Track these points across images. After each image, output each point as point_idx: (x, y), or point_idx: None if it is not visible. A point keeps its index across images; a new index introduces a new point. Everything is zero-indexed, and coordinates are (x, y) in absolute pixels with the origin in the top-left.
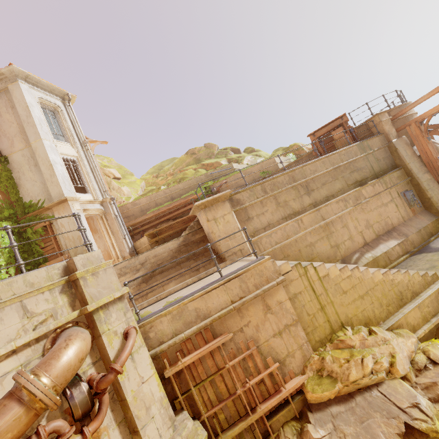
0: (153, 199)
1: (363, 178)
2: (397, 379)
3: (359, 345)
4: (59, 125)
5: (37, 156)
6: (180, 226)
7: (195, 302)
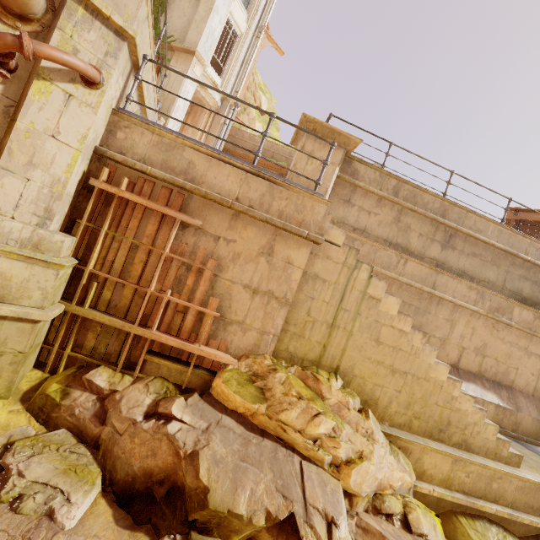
0: (274, 149)
1: (533, 298)
2: (338, 482)
3: (332, 403)
4: None
5: None
6: None
7: (196, 155)
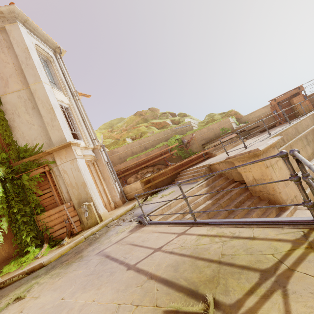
0: (129, 148)
1: None
2: None
3: None
4: (51, 73)
5: (36, 99)
6: (169, 172)
7: None
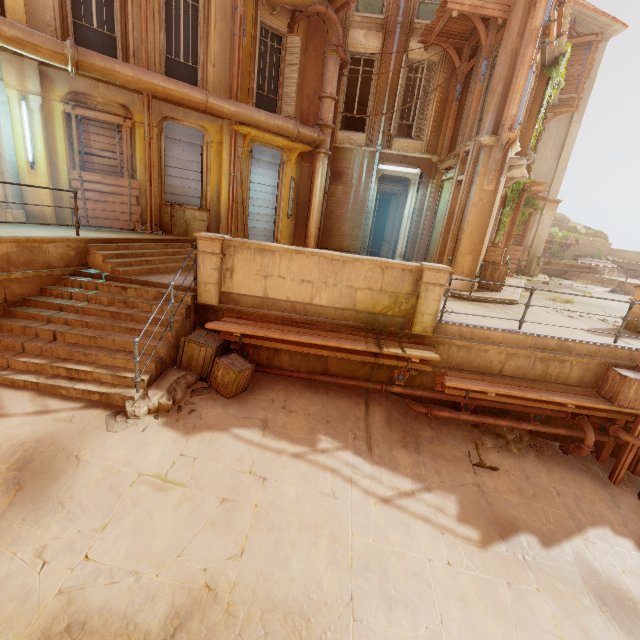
0: None
1: None
2: None
3: None
4: None
5: (566, 141)
6: (562, 266)
7: None
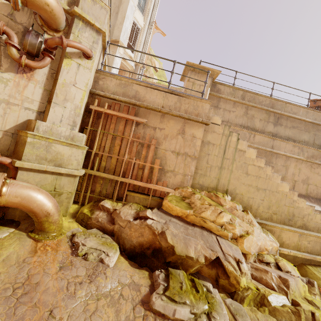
0: None
1: None
2: (237, 246)
3: (227, 208)
4: (146, 2)
5: (121, 7)
6: None
7: (139, 87)
